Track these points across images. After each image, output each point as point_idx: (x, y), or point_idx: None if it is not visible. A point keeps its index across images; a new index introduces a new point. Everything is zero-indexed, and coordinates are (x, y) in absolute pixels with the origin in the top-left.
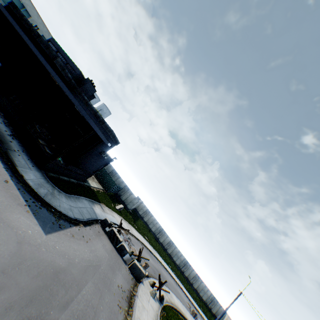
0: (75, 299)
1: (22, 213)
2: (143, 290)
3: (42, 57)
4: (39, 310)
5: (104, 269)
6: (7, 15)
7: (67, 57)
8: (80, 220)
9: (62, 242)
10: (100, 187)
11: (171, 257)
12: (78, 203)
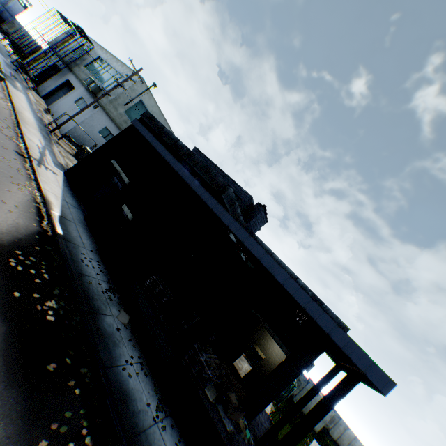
0: None
1: None
2: None
3: (210, 198)
4: None
5: None
6: (144, 132)
7: (221, 175)
8: None
9: None
10: None
11: None
12: None
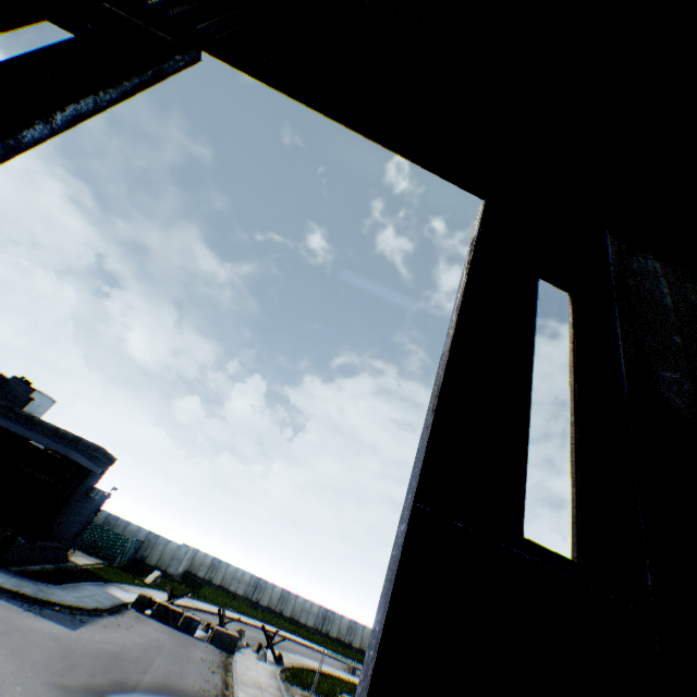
0: (151, 668)
1: (31, 617)
2: (243, 656)
3: None
4: (121, 674)
5: (171, 647)
6: None
7: None
8: (102, 607)
9: (98, 633)
10: (97, 560)
11: (295, 620)
12: (83, 591)
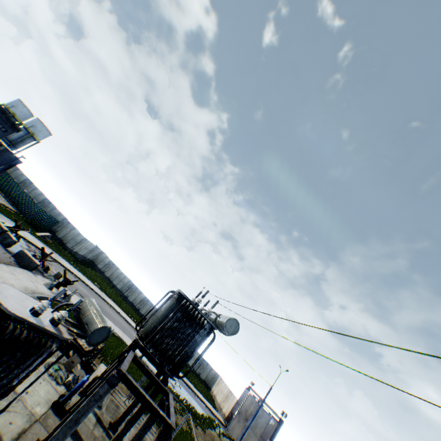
0: None
1: None
2: (28, 274)
3: None
4: None
5: None
6: None
7: None
8: None
9: None
10: (12, 207)
11: (145, 318)
12: None
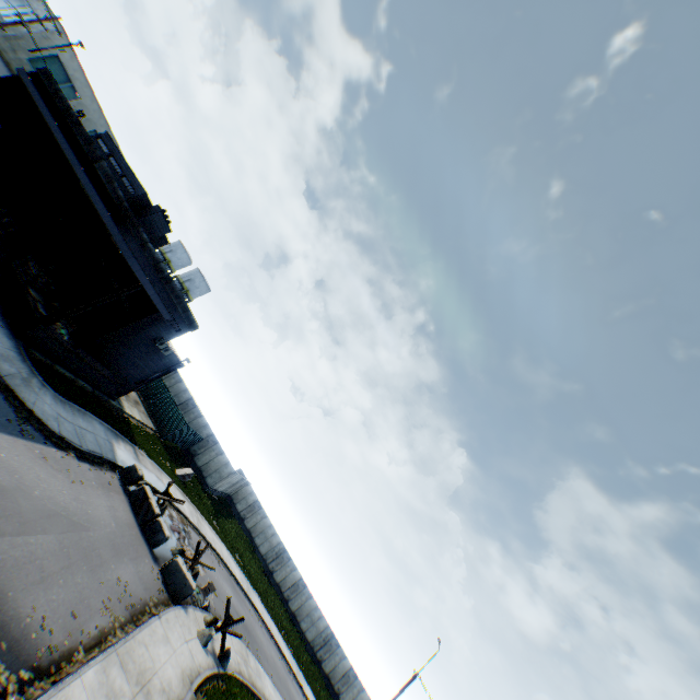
0: (10, 538)
1: None
2: (180, 618)
3: (72, 154)
4: None
5: (96, 538)
6: (29, 85)
7: (126, 166)
8: (72, 443)
9: (17, 454)
10: (150, 424)
11: (296, 620)
12: (80, 419)
